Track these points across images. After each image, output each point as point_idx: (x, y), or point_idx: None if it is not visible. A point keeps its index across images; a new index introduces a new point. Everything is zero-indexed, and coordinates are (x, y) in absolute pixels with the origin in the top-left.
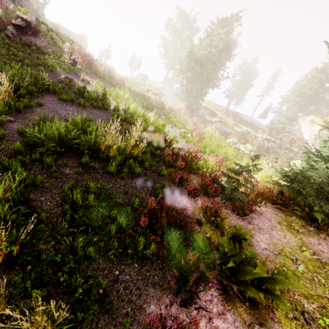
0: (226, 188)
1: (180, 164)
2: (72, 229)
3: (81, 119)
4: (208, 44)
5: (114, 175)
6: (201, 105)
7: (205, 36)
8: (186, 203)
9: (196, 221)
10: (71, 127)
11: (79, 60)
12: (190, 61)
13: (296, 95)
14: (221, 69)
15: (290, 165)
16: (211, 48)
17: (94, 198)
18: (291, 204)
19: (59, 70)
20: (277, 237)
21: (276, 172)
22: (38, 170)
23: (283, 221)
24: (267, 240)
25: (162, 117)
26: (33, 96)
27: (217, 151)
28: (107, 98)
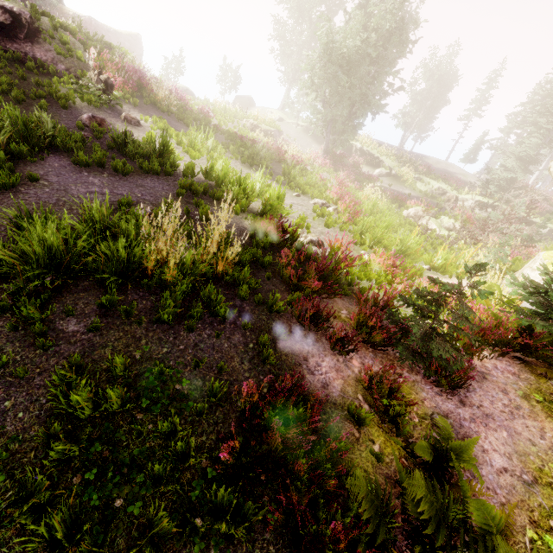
0: (412, 336)
1: (313, 285)
2: (70, 475)
3: (115, 201)
4: (362, 26)
5: (172, 325)
6: (353, 146)
7: (355, 9)
8: (328, 371)
9: (350, 414)
10: (81, 227)
11: (118, 82)
12: (328, 64)
13: (538, 113)
14: (388, 74)
15: (546, 270)
16: (368, 32)
17: (123, 393)
18: (548, 353)
19: (81, 103)
20: (525, 435)
21: (514, 285)
22: (7, 332)
23: (533, 391)
24: (504, 447)
25: (278, 178)
26: (23, 162)
27: (386, 239)
28: (170, 153)
